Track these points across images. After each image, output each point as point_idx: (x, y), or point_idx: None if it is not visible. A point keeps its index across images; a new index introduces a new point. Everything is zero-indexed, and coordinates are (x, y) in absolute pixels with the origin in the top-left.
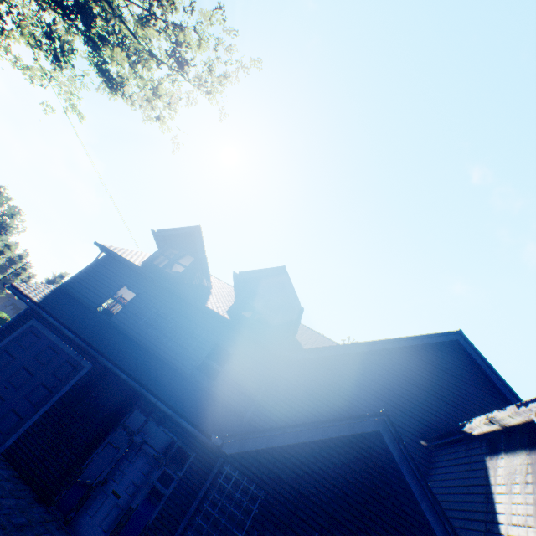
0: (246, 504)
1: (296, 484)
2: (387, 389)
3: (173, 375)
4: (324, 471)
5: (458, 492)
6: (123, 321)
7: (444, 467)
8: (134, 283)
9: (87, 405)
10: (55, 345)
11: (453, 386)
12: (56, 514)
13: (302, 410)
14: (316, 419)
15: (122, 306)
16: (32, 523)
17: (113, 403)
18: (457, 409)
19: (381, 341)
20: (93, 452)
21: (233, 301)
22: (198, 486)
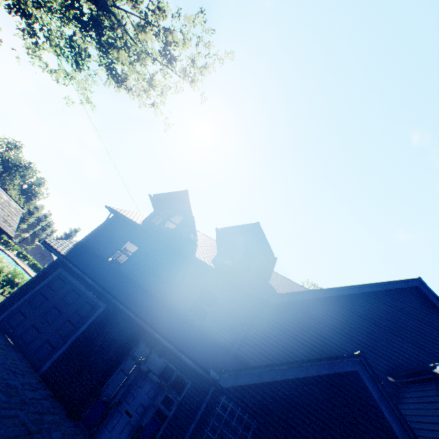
0: (241, 431)
1: (283, 415)
2: (354, 329)
3: (171, 315)
4: (308, 404)
5: (431, 429)
6: (129, 269)
7: (414, 403)
8: (136, 238)
9: (103, 338)
10: (78, 289)
11: (415, 328)
12: (82, 428)
13: (280, 347)
14: (292, 354)
15: (126, 256)
16: (65, 435)
17: (124, 337)
18: (421, 349)
19: (347, 287)
20: (109, 377)
21: (215, 251)
22: (194, 409)
